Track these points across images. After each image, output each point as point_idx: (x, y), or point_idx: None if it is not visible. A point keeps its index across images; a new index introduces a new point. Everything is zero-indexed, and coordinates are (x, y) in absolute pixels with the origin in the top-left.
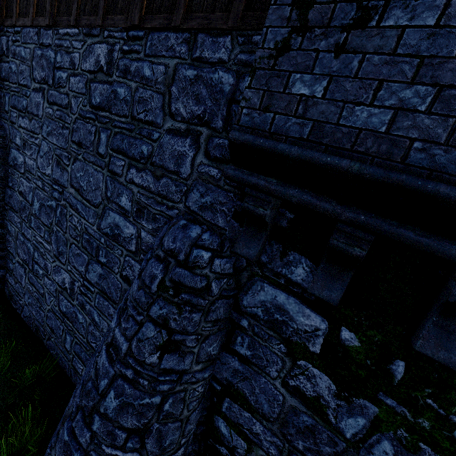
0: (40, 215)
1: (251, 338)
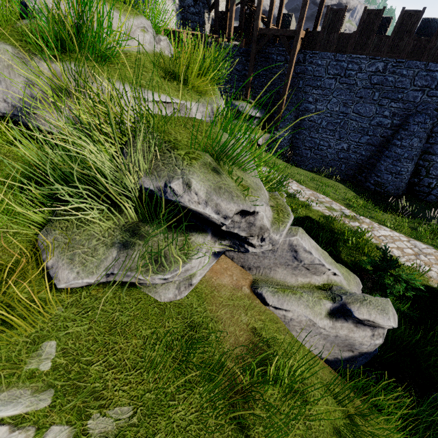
0: (327, 127)
1: (435, 138)
